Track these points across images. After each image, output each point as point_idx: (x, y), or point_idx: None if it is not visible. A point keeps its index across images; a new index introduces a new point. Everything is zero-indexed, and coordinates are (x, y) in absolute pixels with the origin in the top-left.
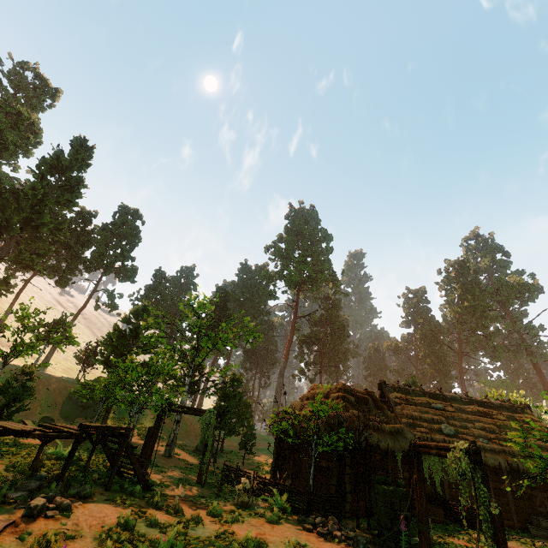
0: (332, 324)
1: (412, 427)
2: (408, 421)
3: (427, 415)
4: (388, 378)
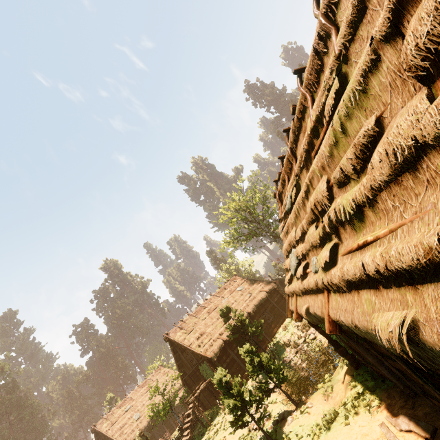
0: (17, 410)
1: (121, 435)
2: (118, 435)
3: (125, 419)
4: (91, 405)
